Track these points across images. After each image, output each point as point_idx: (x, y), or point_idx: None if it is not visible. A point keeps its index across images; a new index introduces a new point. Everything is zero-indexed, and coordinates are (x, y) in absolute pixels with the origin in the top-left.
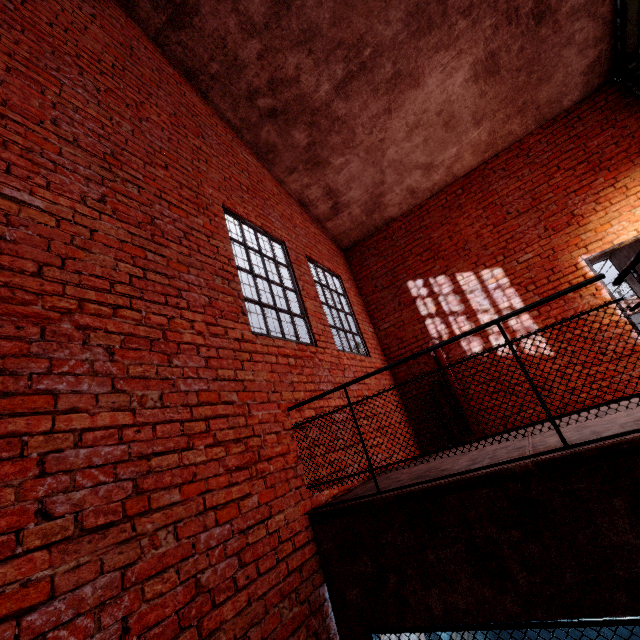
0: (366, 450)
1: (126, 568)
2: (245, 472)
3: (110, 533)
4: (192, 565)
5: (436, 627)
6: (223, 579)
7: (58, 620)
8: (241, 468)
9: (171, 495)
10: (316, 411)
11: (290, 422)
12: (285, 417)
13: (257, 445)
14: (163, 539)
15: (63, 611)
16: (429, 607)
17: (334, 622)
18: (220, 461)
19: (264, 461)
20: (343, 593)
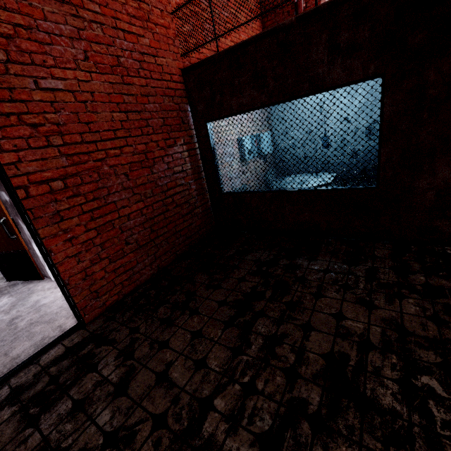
0: (214, 24)
1: (79, 30)
2: (140, 22)
3: (65, 7)
4: (114, 51)
5: (233, 114)
6: (132, 68)
7: (53, 32)
8: (137, 18)
9: (95, 7)
10: (191, 13)
11: (171, 9)
12: (167, 3)
13: (147, 10)
14: (96, 29)
15: (54, 30)
16: (232, 106)
17: (192, 121)
18: (122, 5)
19: (152, 24)
20: (196, 108)
